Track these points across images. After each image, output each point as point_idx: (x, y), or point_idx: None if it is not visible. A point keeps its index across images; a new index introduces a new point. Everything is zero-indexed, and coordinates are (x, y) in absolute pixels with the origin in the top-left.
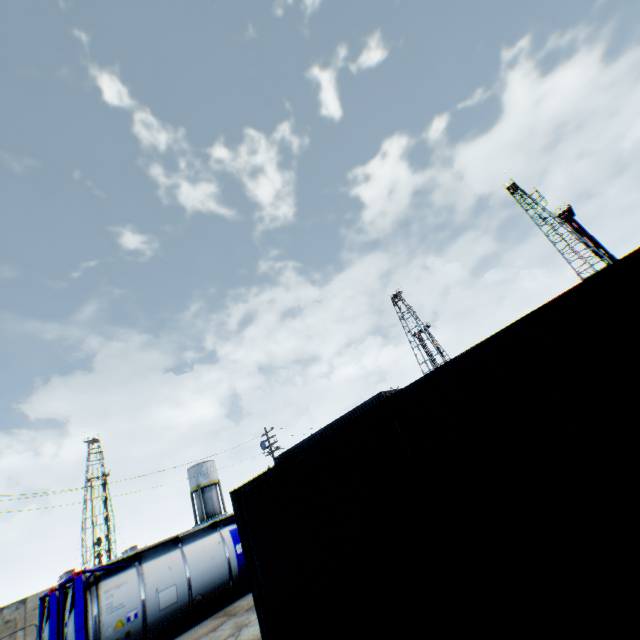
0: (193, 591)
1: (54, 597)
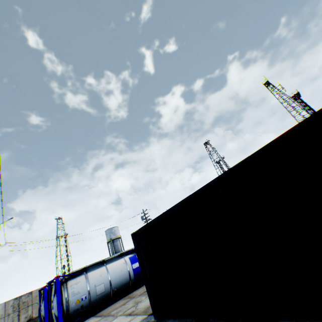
0: (112, 286)
1: (45, 289)
